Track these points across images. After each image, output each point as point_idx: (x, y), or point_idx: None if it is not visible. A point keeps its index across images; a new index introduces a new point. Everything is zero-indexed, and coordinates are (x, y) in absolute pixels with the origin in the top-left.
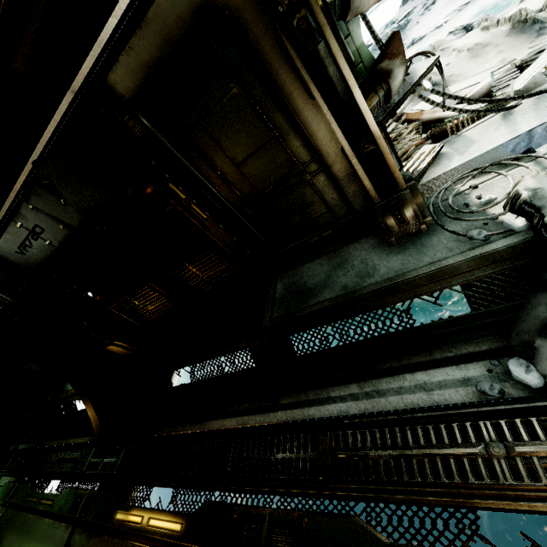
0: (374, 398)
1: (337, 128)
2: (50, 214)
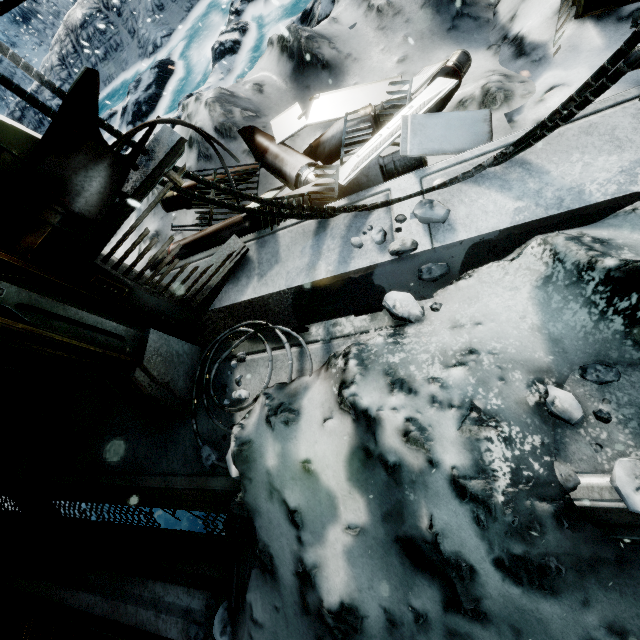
0: (117, 601)
1: None
2: None
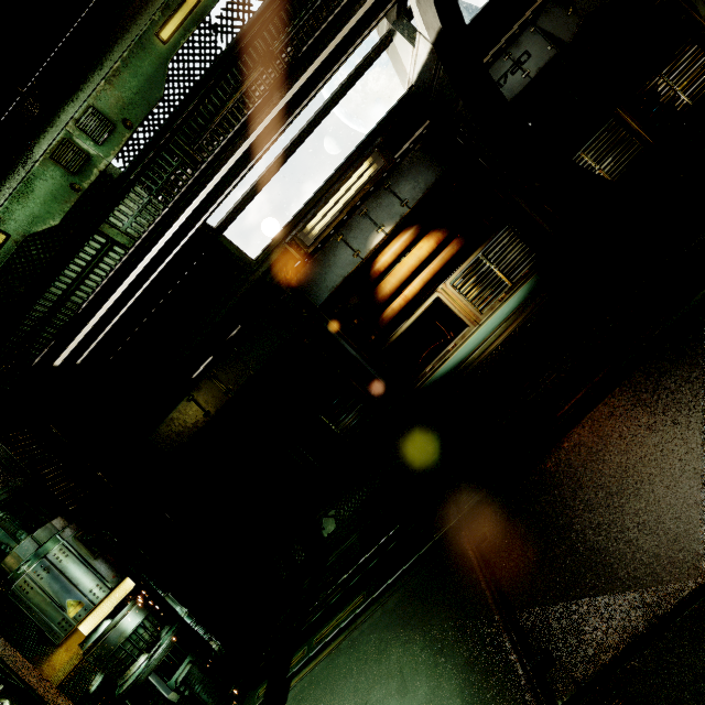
0: None
1: None
2: (548, 33)
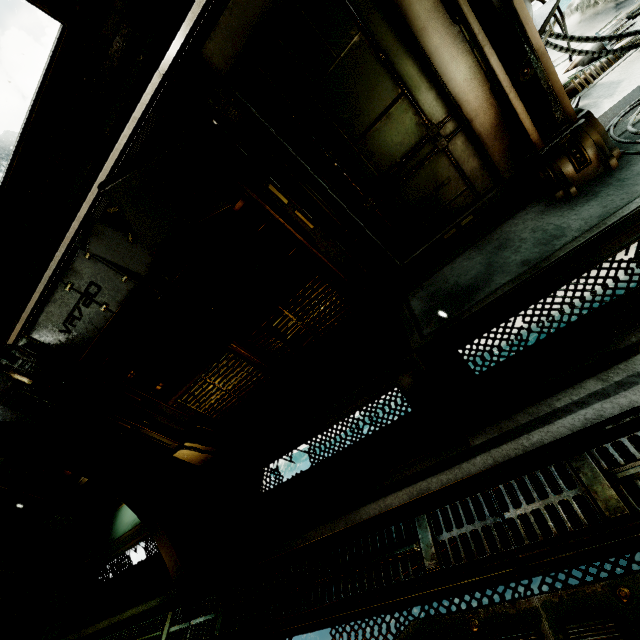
0: (638, 384)
1: (491, 52)
2: (112, 262)
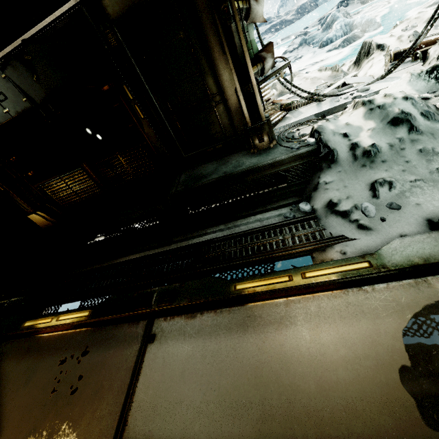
0: (233, 229)
1: (234, 74)
2: (19, 86)
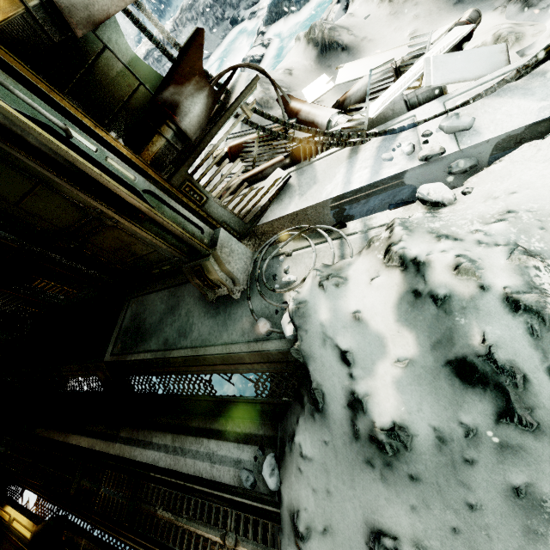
0: (178, 456)
1: (88, 198)
2: None
